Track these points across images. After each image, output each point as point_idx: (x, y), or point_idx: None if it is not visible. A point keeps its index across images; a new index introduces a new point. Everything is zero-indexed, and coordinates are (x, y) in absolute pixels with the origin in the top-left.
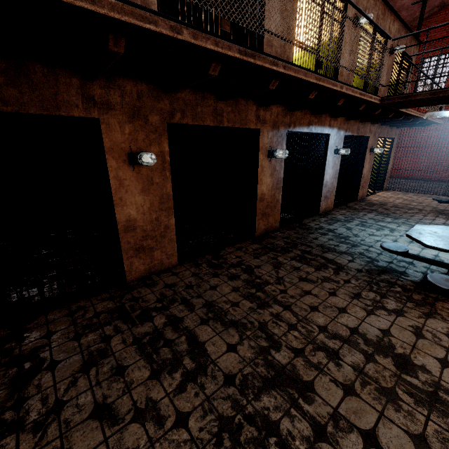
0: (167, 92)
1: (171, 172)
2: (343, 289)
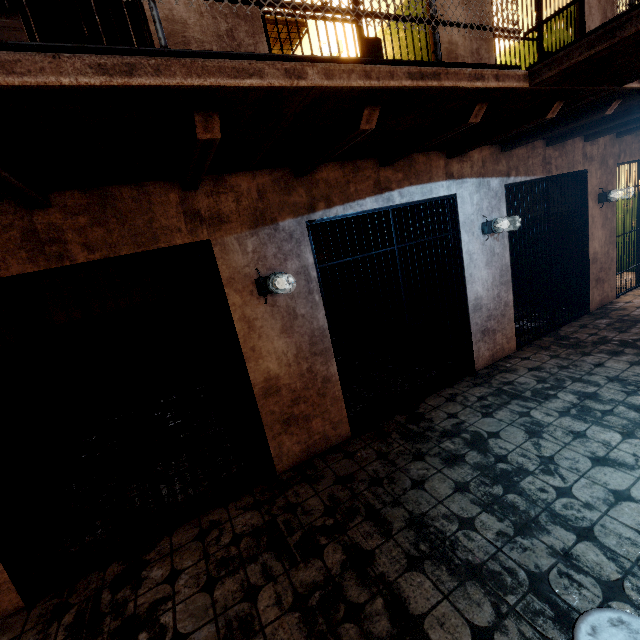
0: None
1: None
2: None
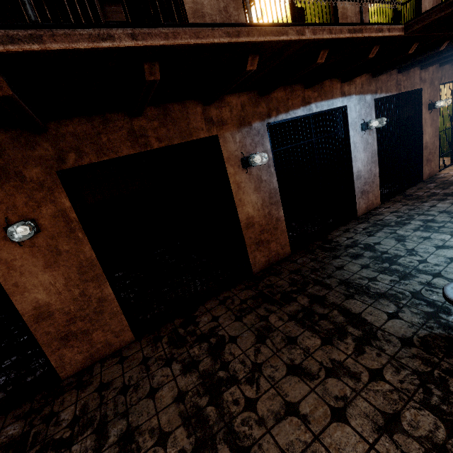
0: (42, 132)
1: (85, 231)
2: (363, 399)
